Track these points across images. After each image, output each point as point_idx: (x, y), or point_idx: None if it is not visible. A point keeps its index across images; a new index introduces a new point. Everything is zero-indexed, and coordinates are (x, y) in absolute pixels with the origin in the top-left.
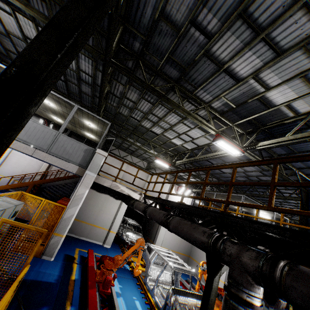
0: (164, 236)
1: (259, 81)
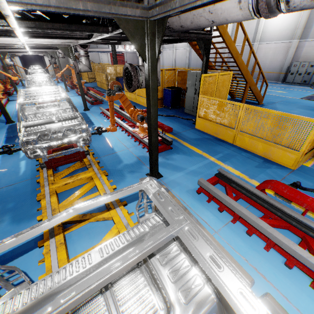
0: (51, 65)
1: None
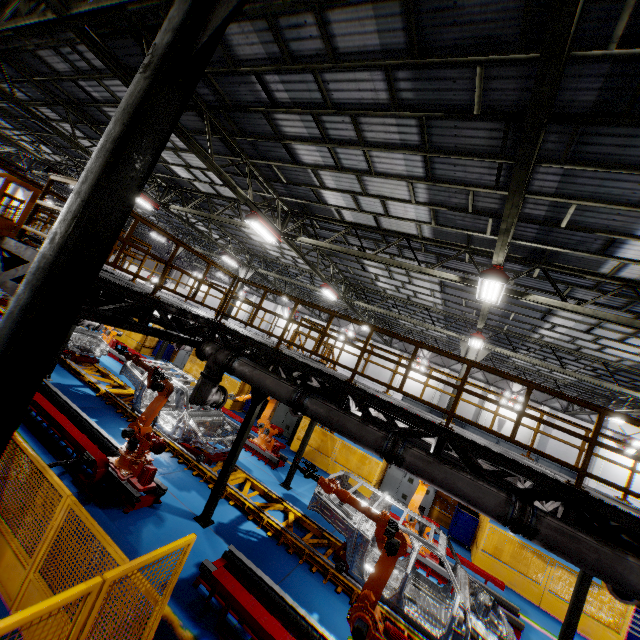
0: None
1: (6, 133)
